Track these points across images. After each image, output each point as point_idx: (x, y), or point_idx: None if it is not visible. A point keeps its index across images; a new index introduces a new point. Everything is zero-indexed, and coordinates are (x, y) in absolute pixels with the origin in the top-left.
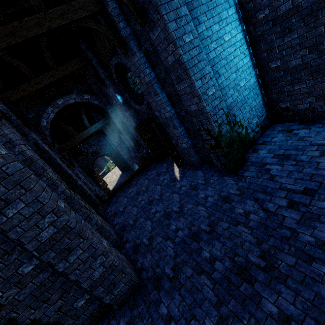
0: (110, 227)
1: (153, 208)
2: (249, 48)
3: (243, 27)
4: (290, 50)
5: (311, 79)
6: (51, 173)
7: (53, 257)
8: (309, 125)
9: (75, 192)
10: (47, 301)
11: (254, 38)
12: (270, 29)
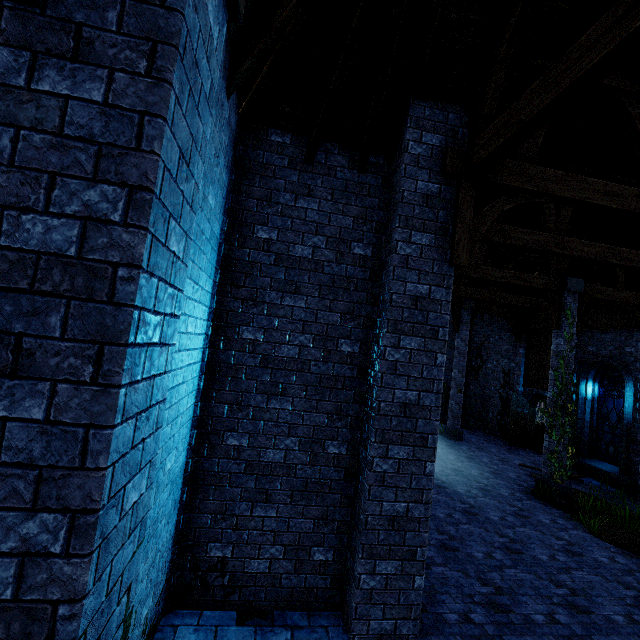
0: None
1: None
2: (201, 376)
3: (209, 329)
4: (273, 425)
5: (289, 504)
6: None
7: None
8: (263, 627)
9: None
10: None
11: (218, 364)
12: (254, 368)
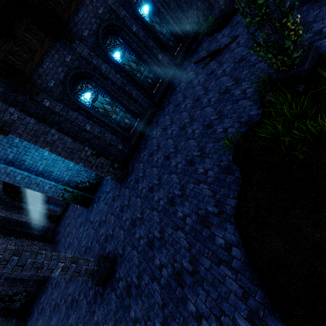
0: (50, 245)
1: (67, 230)
2: None
3: None
4: None
5: None
6: (1, 240)
7: (7, 275)
8: None
9: (21, 239)
10: (16, 286)
11: None
12: None
